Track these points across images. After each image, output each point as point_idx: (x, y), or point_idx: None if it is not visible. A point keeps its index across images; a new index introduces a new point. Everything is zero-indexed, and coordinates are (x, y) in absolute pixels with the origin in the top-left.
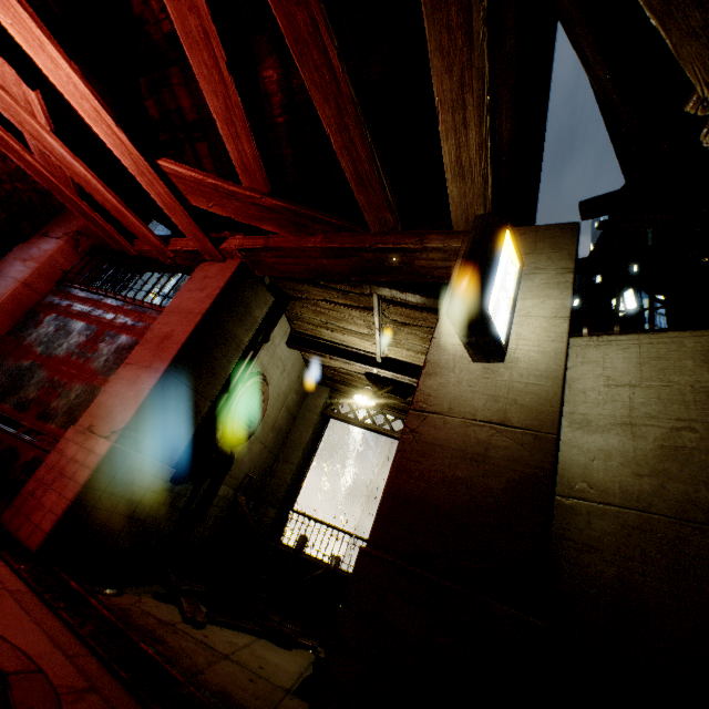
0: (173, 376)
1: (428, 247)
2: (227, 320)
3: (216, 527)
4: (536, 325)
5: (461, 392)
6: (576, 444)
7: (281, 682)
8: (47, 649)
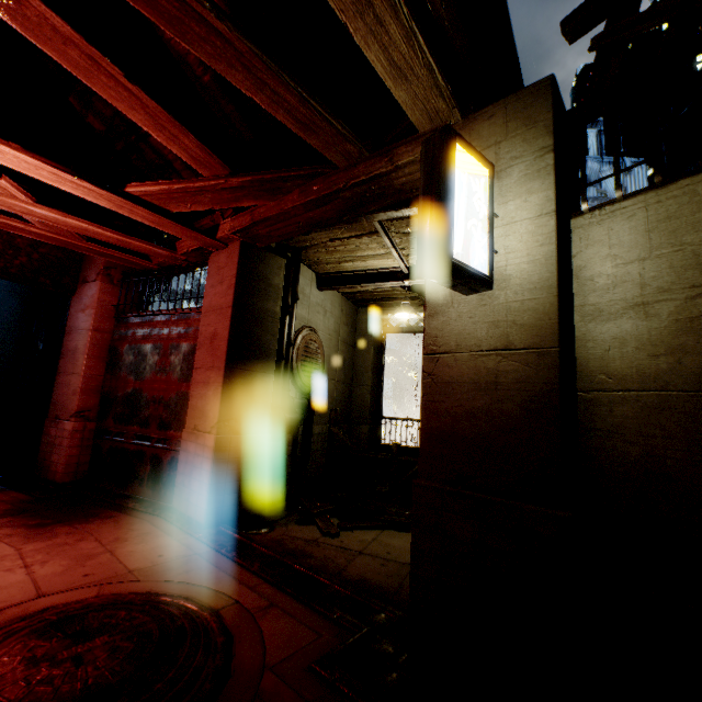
0: (233, 368)
1: (400, 165)
2: (254, 301)
3: (324, 456)
4: (522, 231)
5: (463, 326)
6: (590, 338)
7: (406, 560)
8: (236, 587)
